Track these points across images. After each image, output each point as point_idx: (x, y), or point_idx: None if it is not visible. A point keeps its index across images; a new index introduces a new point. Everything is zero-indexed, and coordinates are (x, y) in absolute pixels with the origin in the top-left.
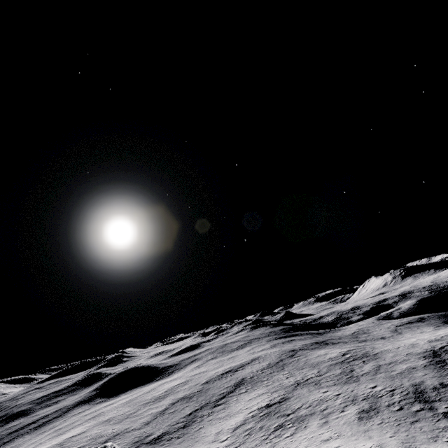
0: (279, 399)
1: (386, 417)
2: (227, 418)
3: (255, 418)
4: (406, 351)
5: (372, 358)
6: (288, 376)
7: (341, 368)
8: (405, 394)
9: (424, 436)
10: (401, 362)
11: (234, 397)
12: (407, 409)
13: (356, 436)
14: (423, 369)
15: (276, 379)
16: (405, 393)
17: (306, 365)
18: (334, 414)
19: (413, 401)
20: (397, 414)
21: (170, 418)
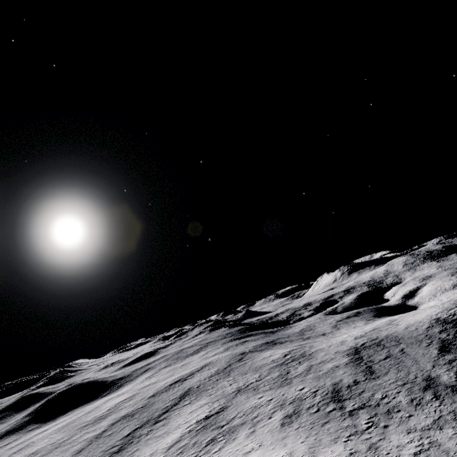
0: (218, 409)
1: (304, 421)
2: (165, 435)
3: (191, 433)
4: (335, 349)
5: (307, 358)
6: (231, 383)
7: (280, 371)
8: (325, 394)
9: (329, 438)
10: (329, 361)
11: (176, 410)
12: (323, 410)
13: (274, 445)
14: (344, 368)
15: (220, 387)
16: (325, 393)
17: (251, 369)
18: (262, 421)
19: (329, 401)
20: (313, 416)
21: (106, 443)
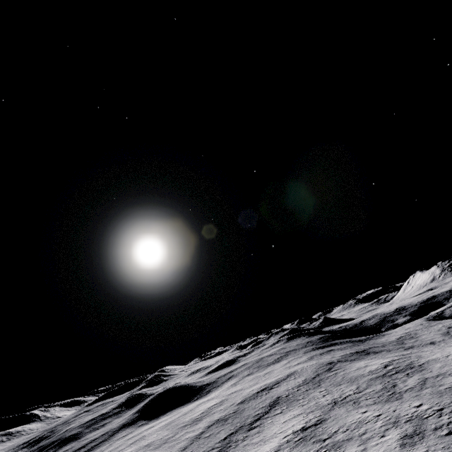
0: (315, 421)
1: (432, 444)
2: (262, 443)
3: (289, 443)
4: None
5: (416, 369)
6: (324, 394)
7: (382, 383)
8: None
9: None
10: (450, 374)
11: (268, 418)
12: None
13: None
14: None
15: (312, 398)
16: None
17: (344, 380)
18: (373, 439)
19: None
20: (445, 439)
21: (206, 443)
